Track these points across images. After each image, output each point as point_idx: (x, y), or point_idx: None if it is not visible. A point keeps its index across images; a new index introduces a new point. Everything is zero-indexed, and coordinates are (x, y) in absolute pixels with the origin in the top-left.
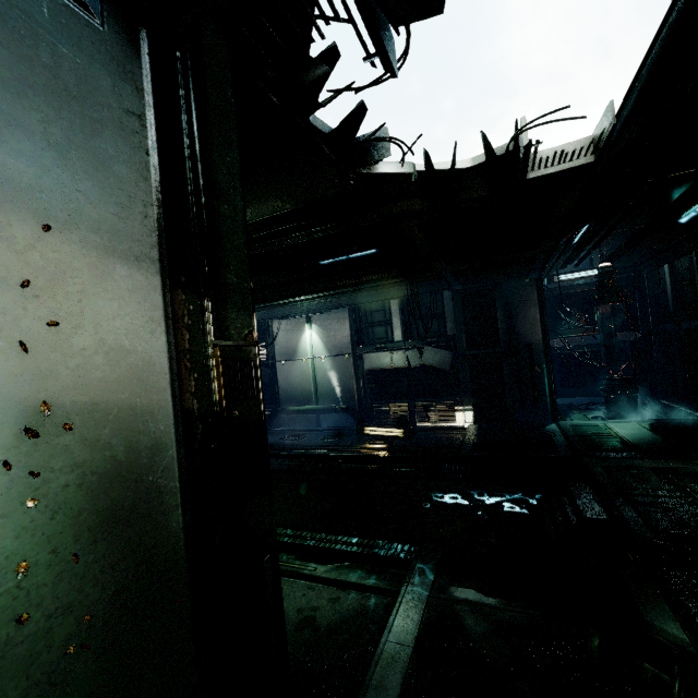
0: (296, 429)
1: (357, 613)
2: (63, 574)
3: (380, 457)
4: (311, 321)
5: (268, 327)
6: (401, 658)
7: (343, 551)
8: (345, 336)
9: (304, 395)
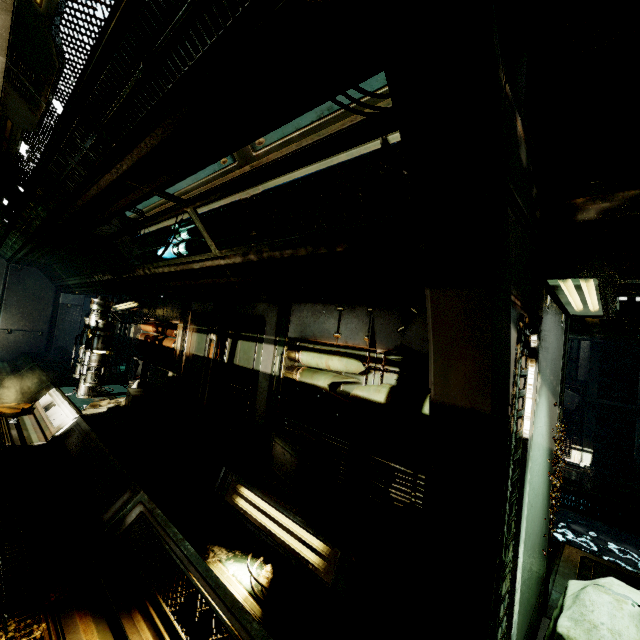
0: None
1: None
2: (546, 496)
3: None
4: None
5: None
6: None
7: None
8: None
9: None
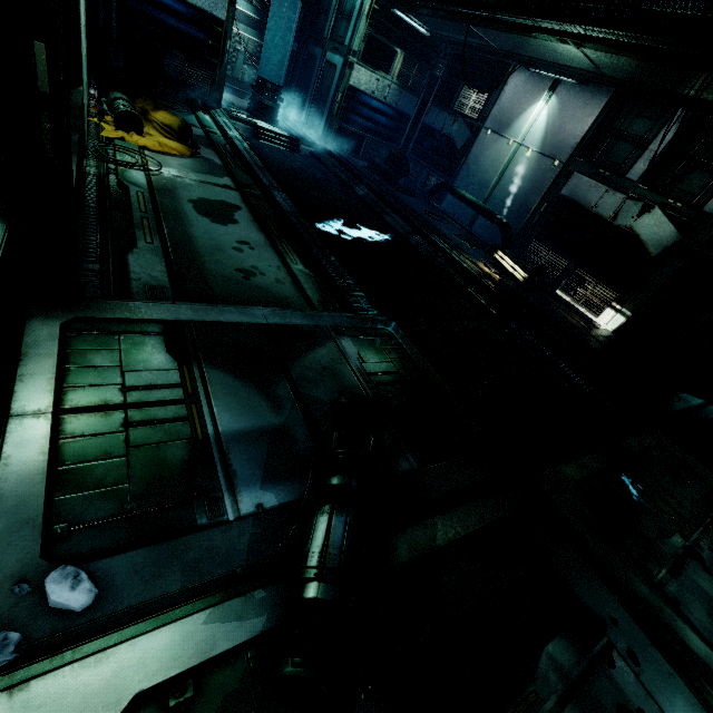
0: (449, 215)
1: (279, 295)
2: None
3: (472, 275)
4: (555, 89)
5: (505, 74)
6: (254, 319)
7: (329, 274)
8: (575, 134)
9: (481, 185)
